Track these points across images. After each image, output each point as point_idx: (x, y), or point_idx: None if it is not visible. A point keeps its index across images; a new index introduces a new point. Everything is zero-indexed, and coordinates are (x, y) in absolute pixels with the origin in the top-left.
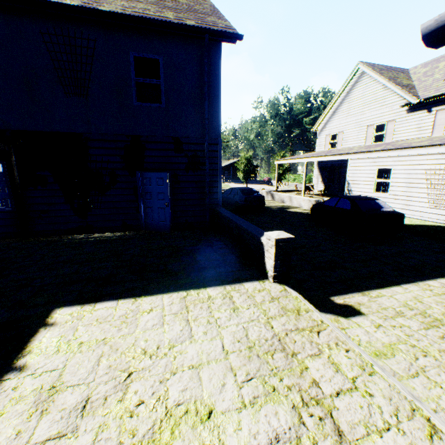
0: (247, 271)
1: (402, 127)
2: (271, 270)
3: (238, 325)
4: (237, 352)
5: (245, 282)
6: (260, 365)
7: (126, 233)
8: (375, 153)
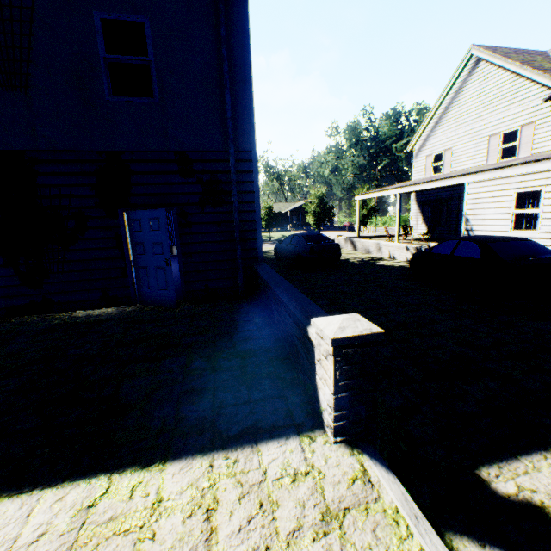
0: (280, 401)
1: (546, 131)
2: (329, 413)
3: None
4: None
5: (266, 441)
6: None
7: (105, 311)
8: (511, 169)
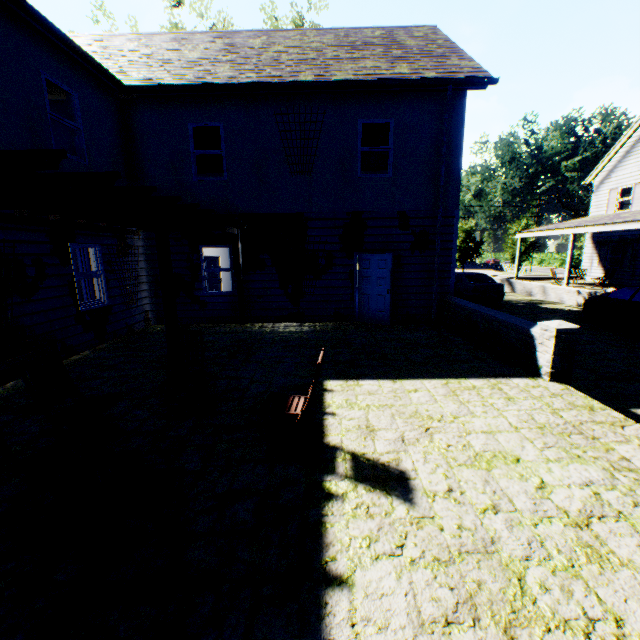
0: (509, 368)
1: None
2: (546, 367)
3: (519, 410)
4: (527, 428)
5: (511, 378)
6: (556, 440)
7: (339, 324)
8: None
